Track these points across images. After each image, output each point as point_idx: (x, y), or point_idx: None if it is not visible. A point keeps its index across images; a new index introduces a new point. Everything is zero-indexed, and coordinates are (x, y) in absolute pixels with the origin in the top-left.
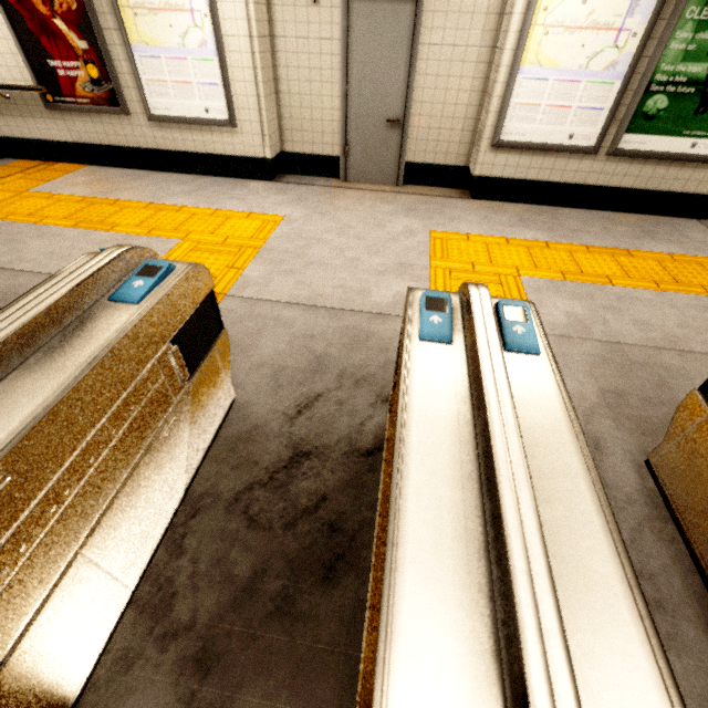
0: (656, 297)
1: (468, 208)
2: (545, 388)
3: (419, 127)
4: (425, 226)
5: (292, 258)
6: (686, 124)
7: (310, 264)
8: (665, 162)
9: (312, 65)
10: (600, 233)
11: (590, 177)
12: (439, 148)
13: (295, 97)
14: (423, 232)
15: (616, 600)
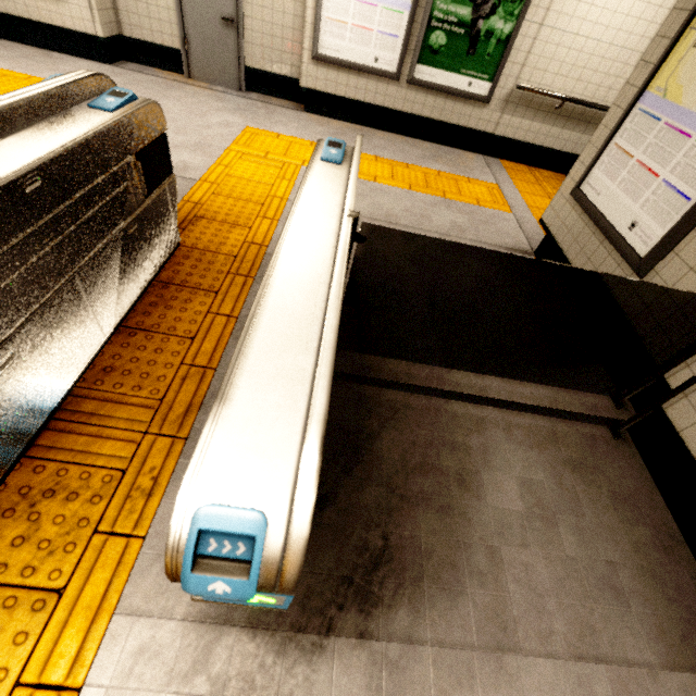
0: (402, 193)
1: (296, 117)
2: (92, 122)
3: (253, 31)
4: (245, 123)
5: None
6: (462, 63)
7: None
8: (452, 96)
9: None
10: (396, 151)
11: (397, 103)
12: (275, 57)
13: None
14: (239, 127)
15: (8, 167)
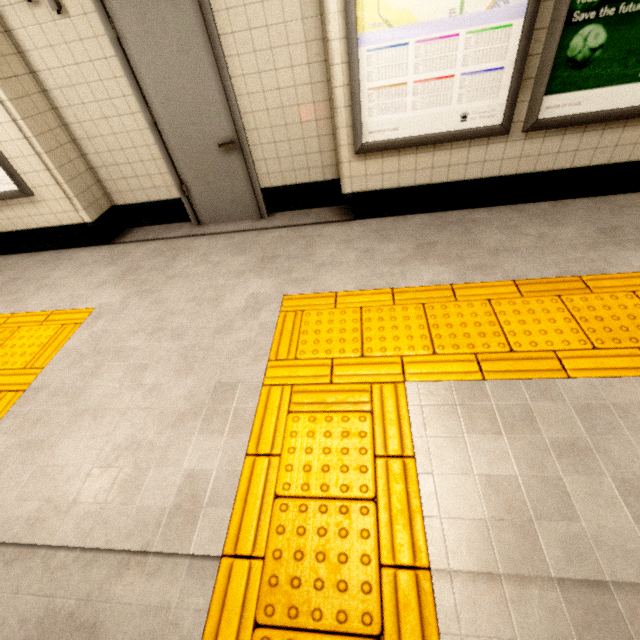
0: None
1: (346, 238)
2: None
3: (262, 144)
4: (279, 287)
5: (60, 405)
6: None
7: (78, 417)
8: (616, 122)
9: (98, 97)
10: (534, 249)
11: (506, 165)
12: (297, 164)
13: (98, 141)
14: (272, 303)
15: None
